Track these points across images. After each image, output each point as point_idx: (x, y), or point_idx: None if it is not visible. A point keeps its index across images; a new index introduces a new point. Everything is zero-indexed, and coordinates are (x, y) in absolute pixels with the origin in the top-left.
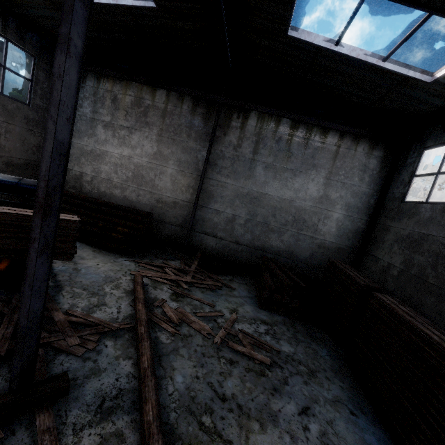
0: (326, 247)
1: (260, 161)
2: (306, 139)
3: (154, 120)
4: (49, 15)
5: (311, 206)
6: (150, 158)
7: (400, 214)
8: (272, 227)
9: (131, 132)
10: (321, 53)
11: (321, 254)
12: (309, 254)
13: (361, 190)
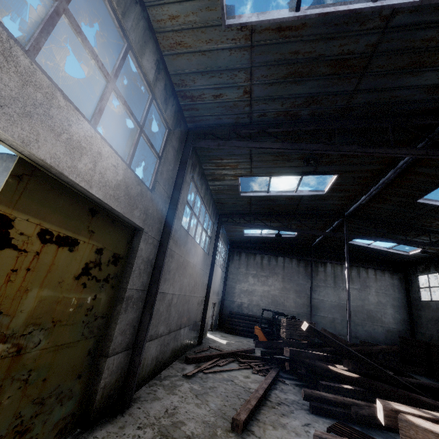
0: (391, 331)
1: (339, 286)
2: (358, 273)
3: (279, 271)
4: (242, 238)
5: (373, 308)
6: (280, 291)
7: (422, 307)
8: (357, 322)
9: (267, 278)
10: (361, 246)
11: (391, 336)
12: (383, 337)
13: (396, 296)
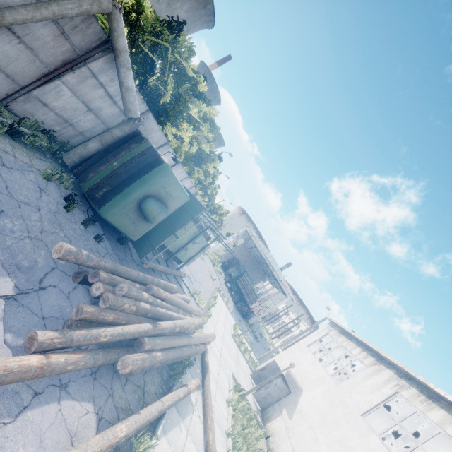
0: None
1: None
2: None
3: None
4: None
5: None
6: None
7: None
8: None
9: None
10: None
11: None
12: None
13: None
